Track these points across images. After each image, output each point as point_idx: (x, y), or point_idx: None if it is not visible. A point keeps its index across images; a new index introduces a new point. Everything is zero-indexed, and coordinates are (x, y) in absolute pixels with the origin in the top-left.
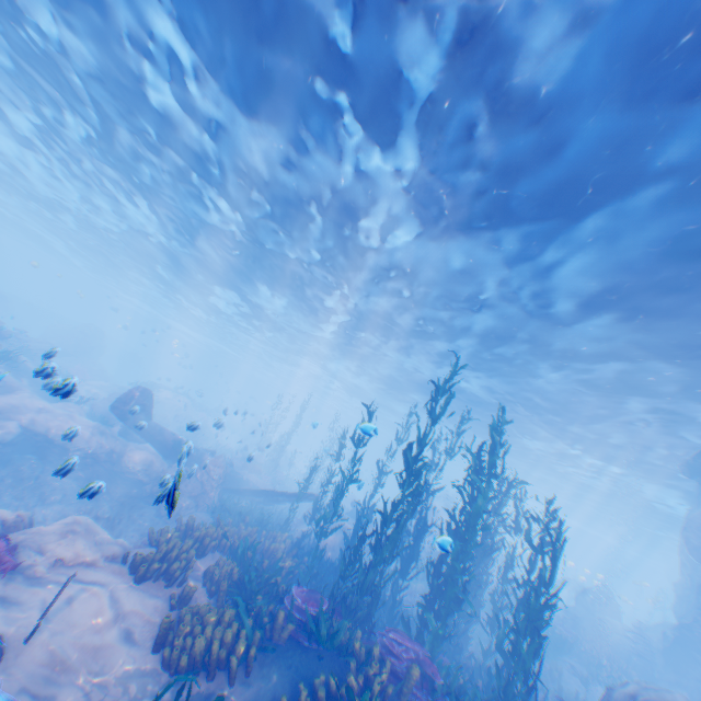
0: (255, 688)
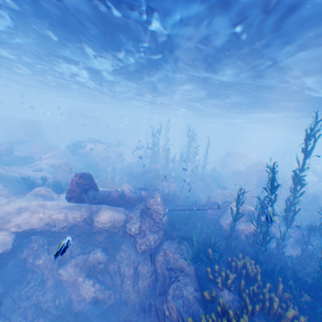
0: None
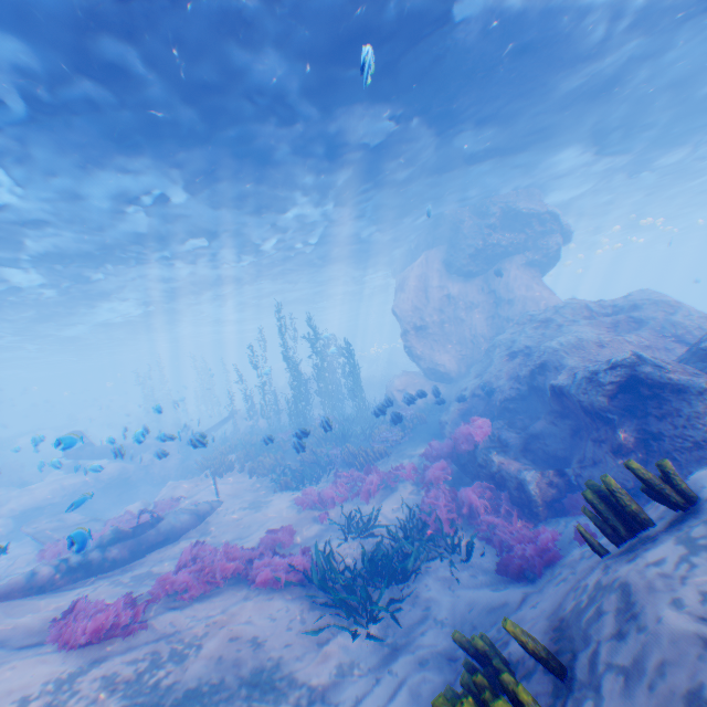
0: (290, 460)
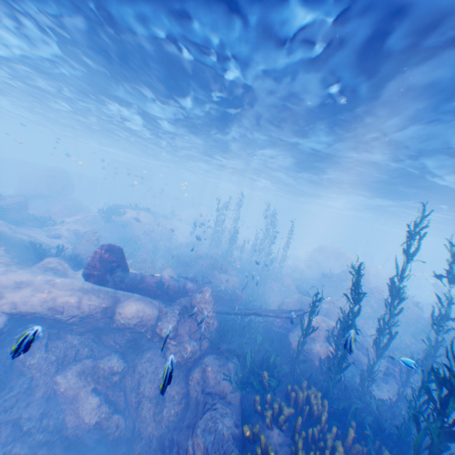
0: None
